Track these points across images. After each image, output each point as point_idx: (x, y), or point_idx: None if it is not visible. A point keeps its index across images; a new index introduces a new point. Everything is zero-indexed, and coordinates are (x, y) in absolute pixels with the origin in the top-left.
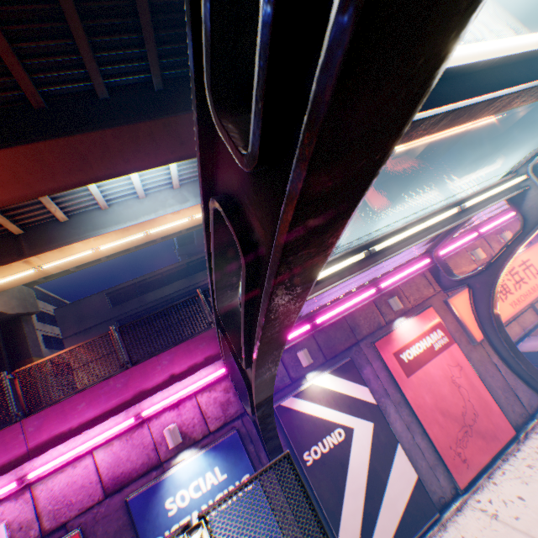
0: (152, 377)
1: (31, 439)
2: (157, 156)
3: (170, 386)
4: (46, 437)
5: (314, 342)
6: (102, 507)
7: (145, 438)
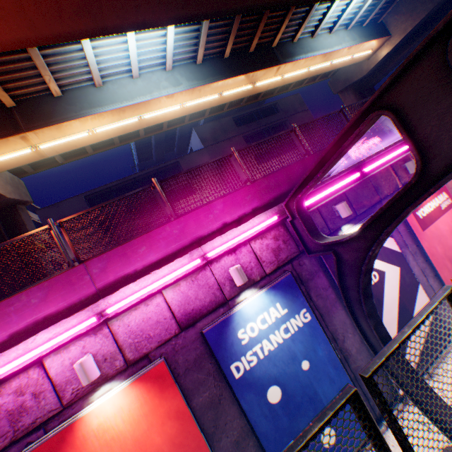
0: (206, 225)
1: (97, 280)
2: (168, 9)
3: (226, 232)
4: (112, 279)
5: (345, 199)
6: (178, 340)
7: (208, 279)
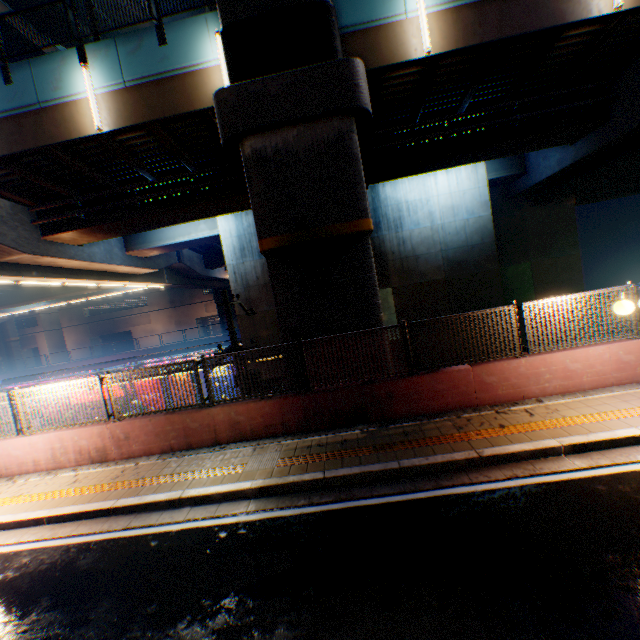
0: None
1: None
2: None
3: None
4: None
5: None
6: None
7: None
